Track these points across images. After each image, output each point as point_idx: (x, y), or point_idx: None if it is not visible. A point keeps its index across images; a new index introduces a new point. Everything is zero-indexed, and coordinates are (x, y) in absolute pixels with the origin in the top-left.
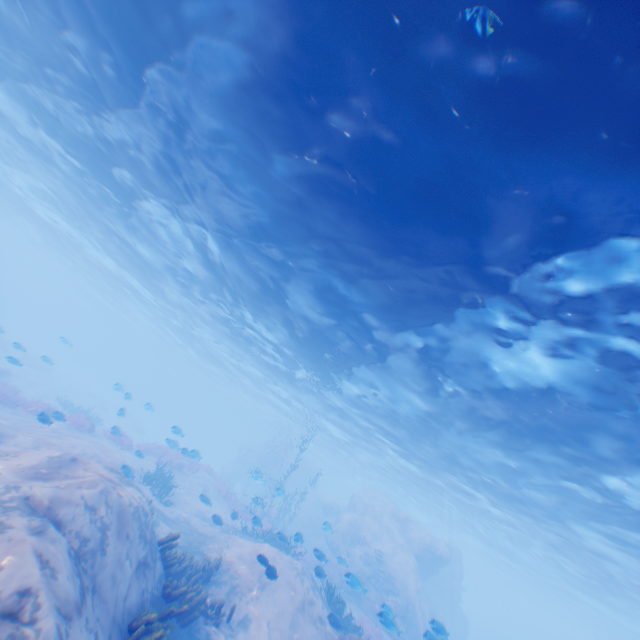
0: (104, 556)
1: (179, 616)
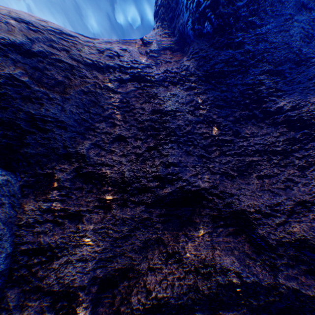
0: None
1: None
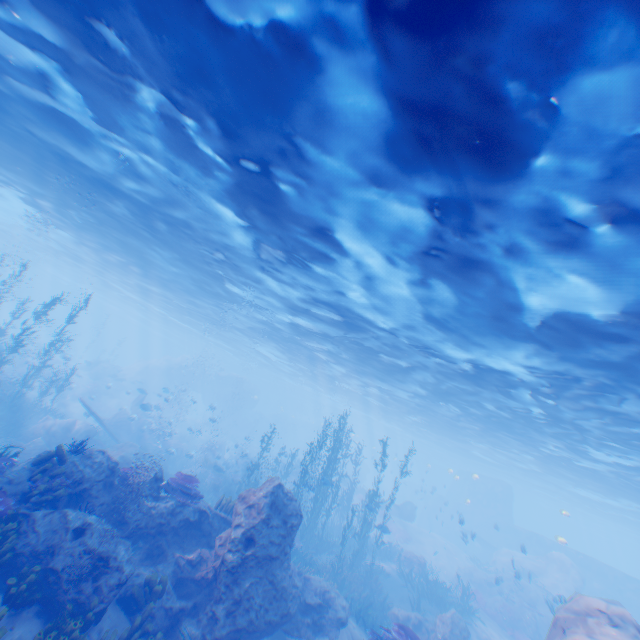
0: None
1: None
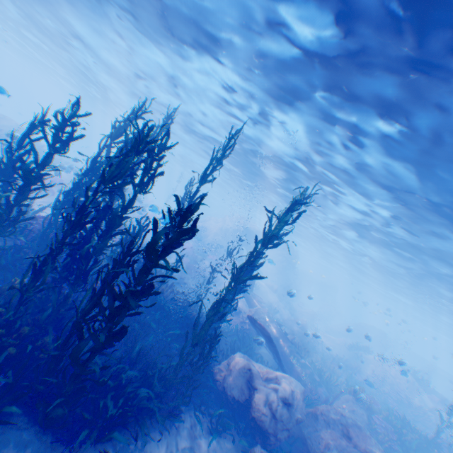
0: None
1: None
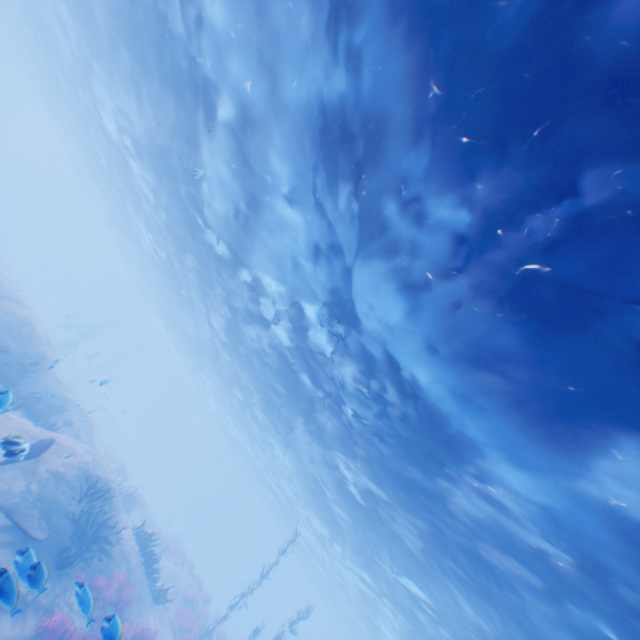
0: None
1: None
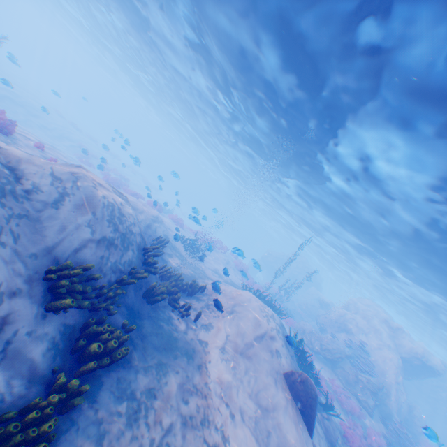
0: (54, 210)
1: (146, 295)
